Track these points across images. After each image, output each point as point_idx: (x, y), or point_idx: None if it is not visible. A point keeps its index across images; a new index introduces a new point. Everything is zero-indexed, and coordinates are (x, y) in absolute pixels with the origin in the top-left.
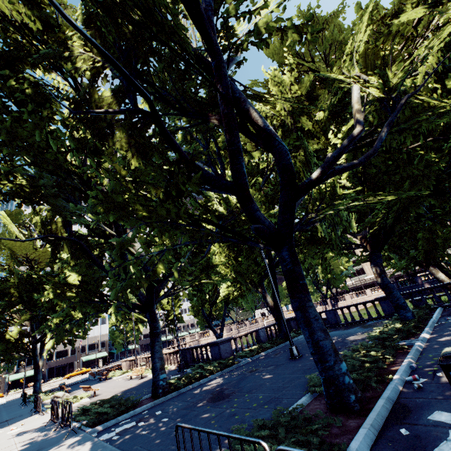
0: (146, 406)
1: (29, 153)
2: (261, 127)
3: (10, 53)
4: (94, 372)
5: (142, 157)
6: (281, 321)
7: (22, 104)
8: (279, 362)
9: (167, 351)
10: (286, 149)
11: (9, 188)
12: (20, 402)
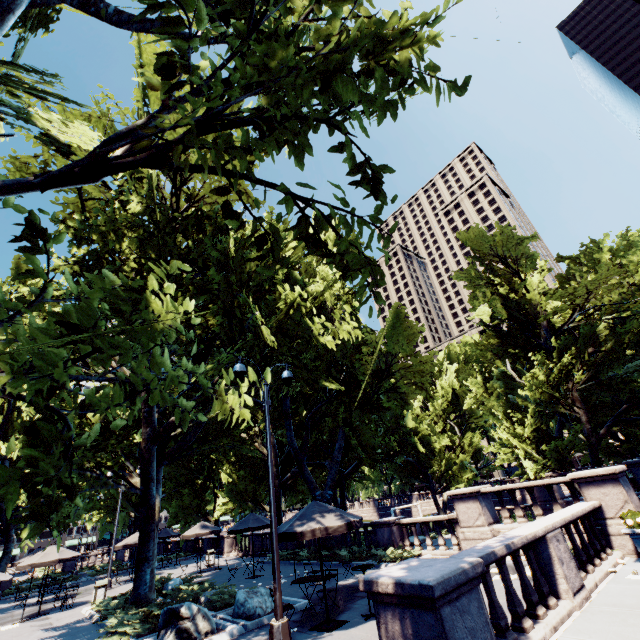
0: None
1: None
2: None
3: None
4: None
5: None
6: None
7: None
8: None
9: None
10: None
11: None
12: None
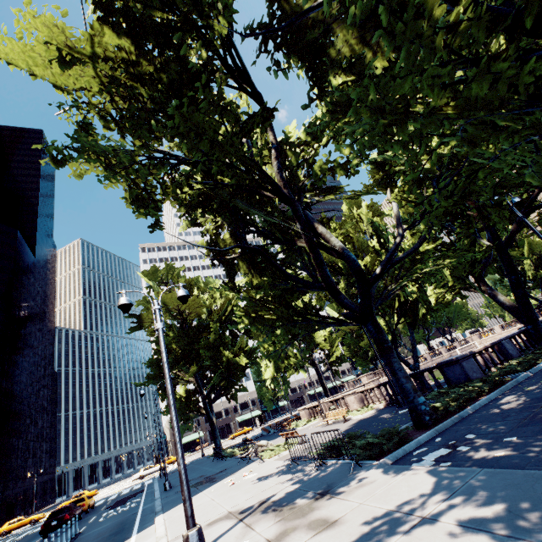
0: (429, 434)
1: (206, 144)
2: None
3: (168, 21)
4: (266, 427)
5: (393, 50)
6: (538, 323)
7: (179, 95)
8: None
9: (362, 388)
10: None
11: (190, 197)
12: (207, 459)
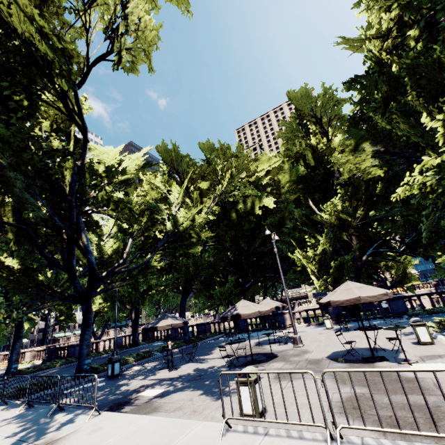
0: None
1: None
2: (82, 248)
3: None
4: None
5: (20, 245)
6: (136, 333)
7: None
8: (102, 361)
9: (39, 348)
10: (92, 260)
11: None
12: None
